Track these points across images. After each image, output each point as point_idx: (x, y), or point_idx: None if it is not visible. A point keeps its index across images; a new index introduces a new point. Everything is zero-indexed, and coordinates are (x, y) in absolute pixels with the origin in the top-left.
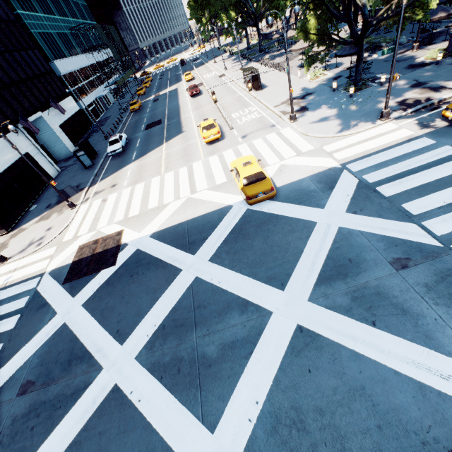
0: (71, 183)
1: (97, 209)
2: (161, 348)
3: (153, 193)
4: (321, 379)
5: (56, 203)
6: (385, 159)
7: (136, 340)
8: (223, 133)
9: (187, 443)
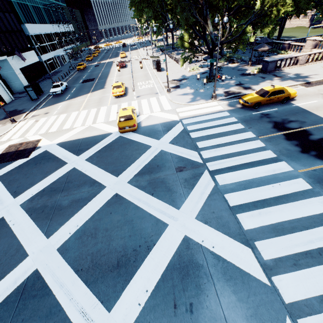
0: (18, 108)
1: (30, 125)
2: (37, 201)
3: (69, 121)
4: (115, 217)
5: (3, 118)
6: (202, 120)
7: (24, 196)
8: (127, 93)
9: (32, 243)
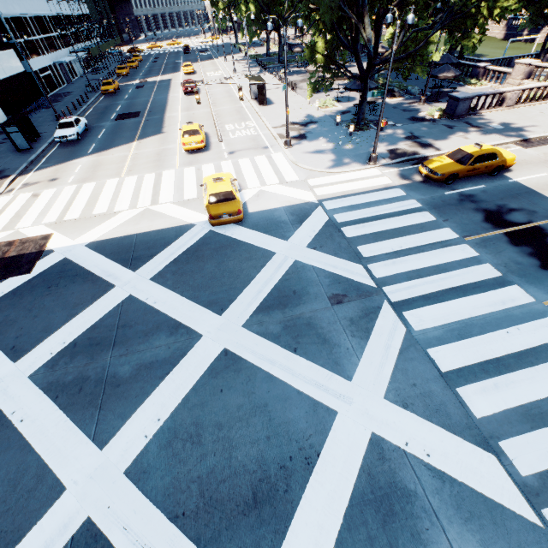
0: None
1: (23, 204)
2: (65, 367)
3: (104, 197)
4: (230, 398)
5: None
6: (359, 203)
7: (35, 358)
8: (209, 144)
9: (69, 460)
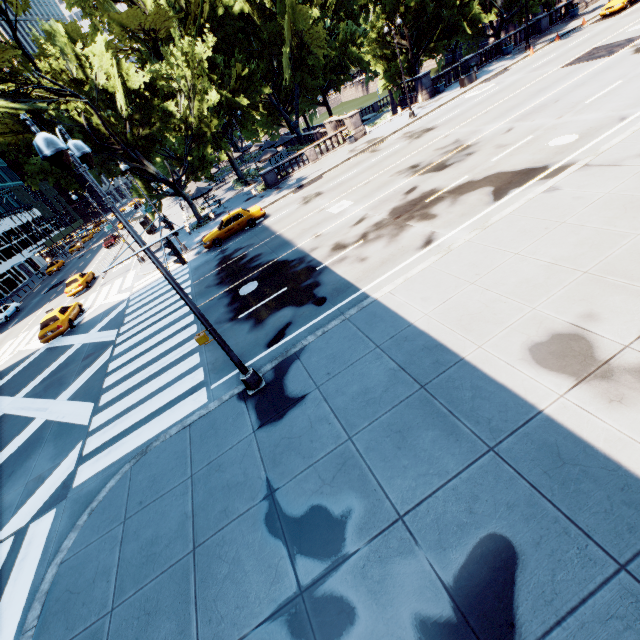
0: None
1: None
2: None
3: None
4: None
5: None
6: (153, 286)
7: None
8: (94, 284)
9: None
